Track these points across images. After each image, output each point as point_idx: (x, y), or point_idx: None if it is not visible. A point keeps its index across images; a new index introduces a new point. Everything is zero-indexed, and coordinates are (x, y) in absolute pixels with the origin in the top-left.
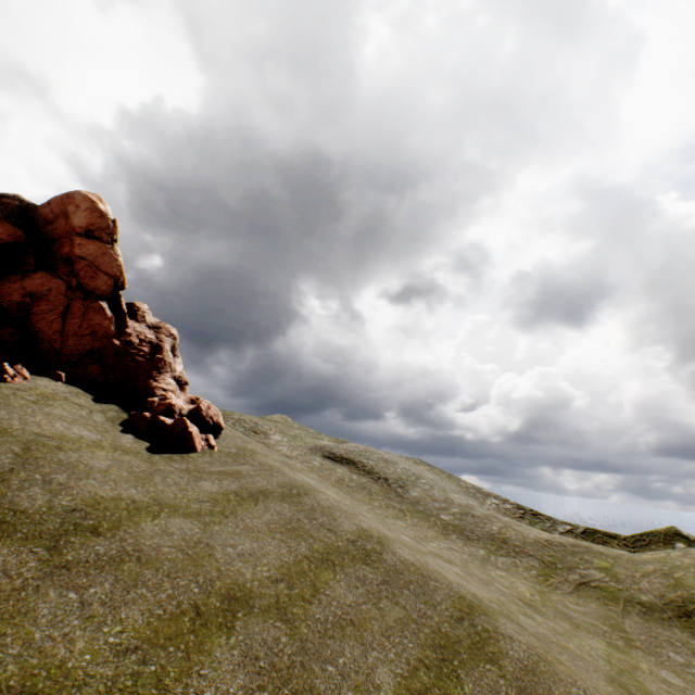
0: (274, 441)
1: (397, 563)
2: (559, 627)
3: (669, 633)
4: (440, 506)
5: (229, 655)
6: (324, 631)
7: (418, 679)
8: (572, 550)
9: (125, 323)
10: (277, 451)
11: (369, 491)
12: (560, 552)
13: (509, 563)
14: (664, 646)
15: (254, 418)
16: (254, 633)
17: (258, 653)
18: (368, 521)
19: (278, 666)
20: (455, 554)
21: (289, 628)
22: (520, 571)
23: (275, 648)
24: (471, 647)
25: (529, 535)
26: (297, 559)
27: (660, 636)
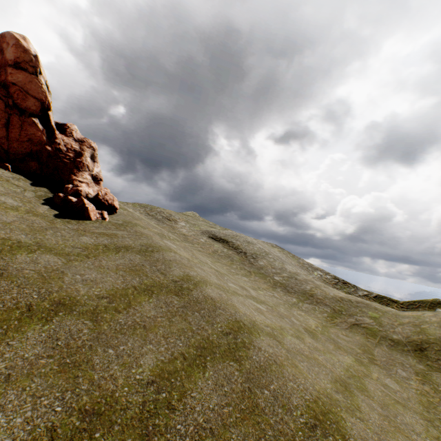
0: (180, 226)
1: (201, 297)
2: (322, 346)
3: (404, 359)
4: (275, 271)
5: (38, 335)
6: (119, 330)
7: (173, 364)
8: (356, 305)
9: (54, 135)
10: (179, 231)
11: (232, 259)
12: (347, 305)
13: (311, 308)
14: (396, 366)
15: (172, 212)
16: (65, 325)
17: (61, 337)
18: (201, 272)
19: (71, 345)
20: (274, 299)
21: (94, 325)
22: (316, 313)
23: (75, 335)
24: (226, 351)
25: (329, 294)
26: (126, 287)
27: (396, 360)
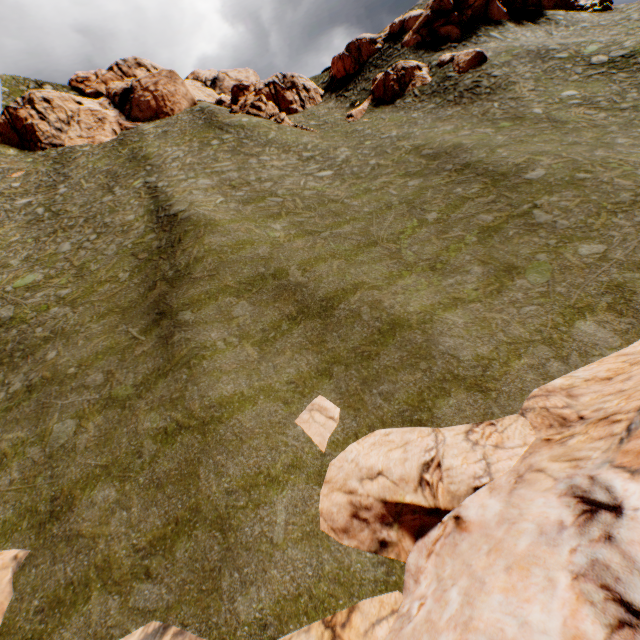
0: None
1: None
2: None
3: None
4: None
5: None
6: None
7: None
8: None
9: None
10: None
11: None
12: None
13: None
14: None
15: None
16: None
17: None
18: None
19: None
20: None
21: None
22: None
23: None
24: None
25: None
26: None
27: None
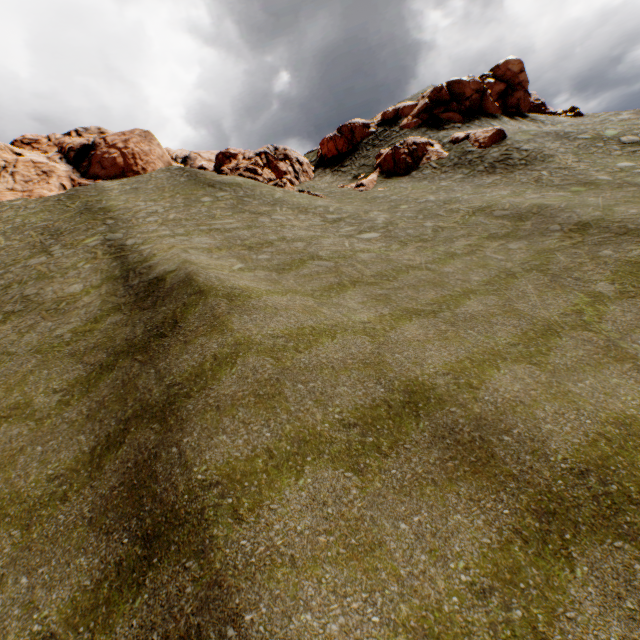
0: None
1: None
2: None
3: None
4: None
5: None
6: None
7: None
8: None
9: (530, 97)
10: None
11: None
12: None
13: None
14: None
15: None
16: None
17: None
18: None
19: None
20: None
21: None
22: None
23: None
24: None
25: None
26: None
27: None
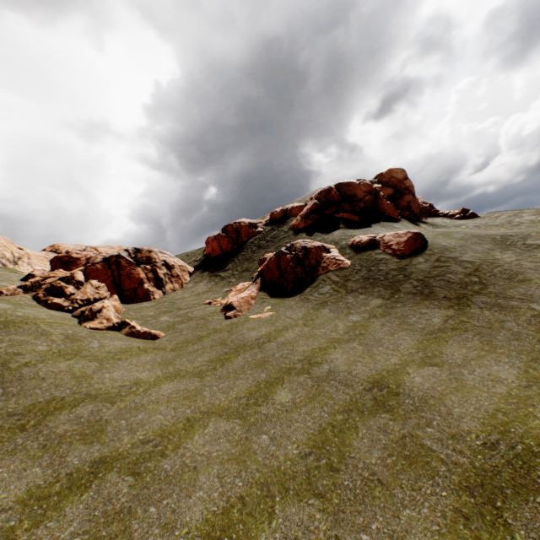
0: None
1: None
2: None
3: None
4: None
5: None
6: None
7: None
8: None
9: (417, 200)
10: None
11: None
12: None
13: None
14: None
15: None
16: None
17: None
18: None
19: None
20: None
21: None
22: None
23: None
24: None
25: None
26: None
27: None
